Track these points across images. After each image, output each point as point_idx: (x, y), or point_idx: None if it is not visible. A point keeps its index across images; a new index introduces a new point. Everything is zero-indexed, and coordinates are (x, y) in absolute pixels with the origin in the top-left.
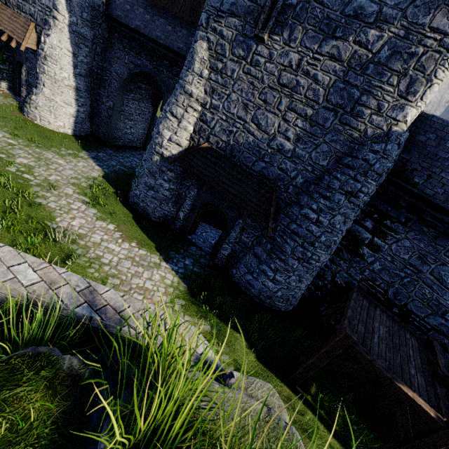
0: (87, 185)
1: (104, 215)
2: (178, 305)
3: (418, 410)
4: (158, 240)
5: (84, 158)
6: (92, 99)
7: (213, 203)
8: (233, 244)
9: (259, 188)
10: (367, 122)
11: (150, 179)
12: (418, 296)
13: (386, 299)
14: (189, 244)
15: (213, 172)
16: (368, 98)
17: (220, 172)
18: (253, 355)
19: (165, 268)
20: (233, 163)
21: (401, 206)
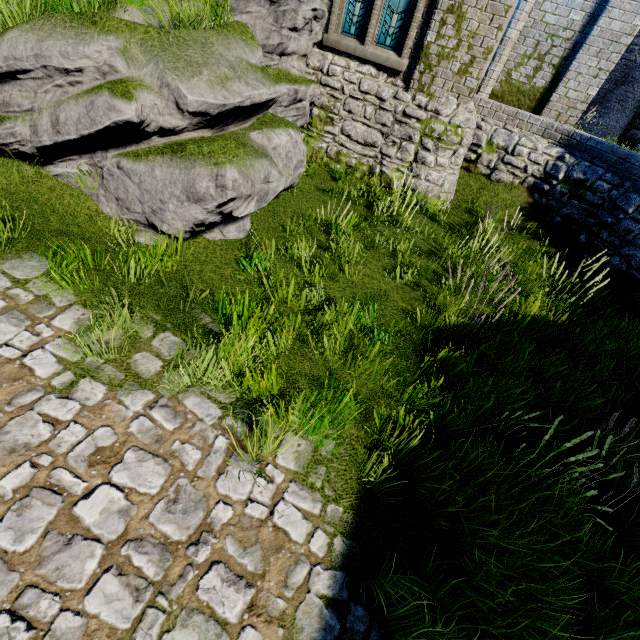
0: None
1: None
2: None
3: None
4: None
5: None
6: None
7: None
8: None
9: None
10: (637, 54)
11: None
12: None
13: None
14: None
15: None
16: (638, 40)
17: None
18: None
19: None
20: None
21: None
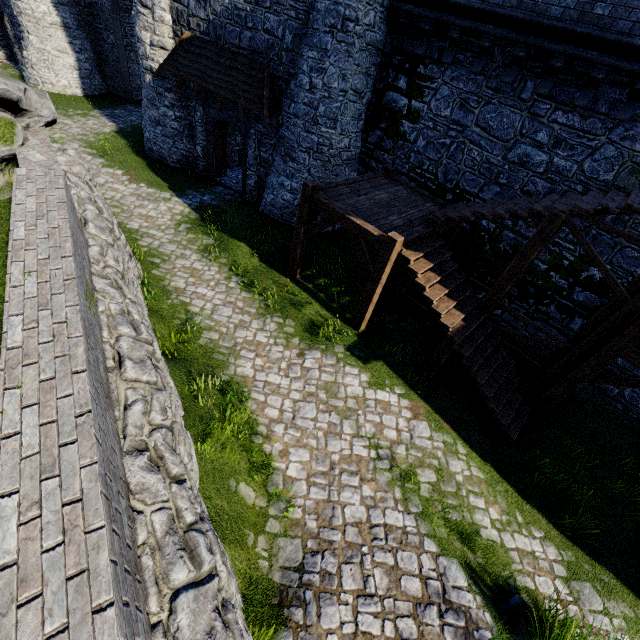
0: (96, 140)
1: (113, 164)
2: (183, 228)
3: (366, 235)
4: (175, 181)
5: (96, 117)
6: (93, 41)
7: (221, 119)
8: (256, 168)
9: (251, 70)
10: None
11: (152, 110)
12: (468, 165)
13: (437, 186)
14: (215, 185)
15: (201, 69)
16: None
17: (208, 65)
18: (256, 258)
19: (176, 202)
20: (219, 48)
21: (426, 32)
